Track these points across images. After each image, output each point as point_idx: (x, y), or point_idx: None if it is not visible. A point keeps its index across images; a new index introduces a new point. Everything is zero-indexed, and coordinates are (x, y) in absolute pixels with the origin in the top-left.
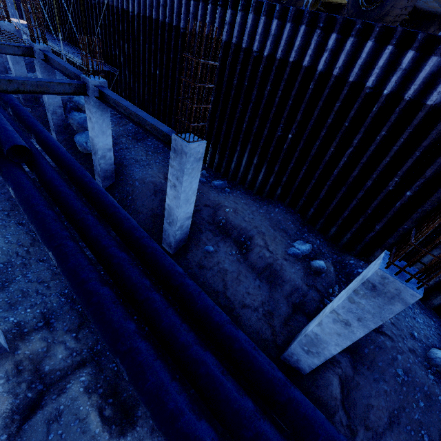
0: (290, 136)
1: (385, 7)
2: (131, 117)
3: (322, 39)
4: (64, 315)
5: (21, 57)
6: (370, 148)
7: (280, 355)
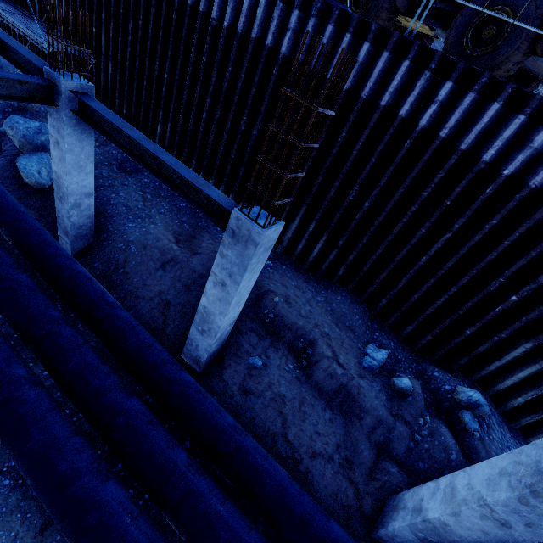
0: (367, 204)
1: (498, 56)
2: (144, 158)
3: (430, 85)
4: (10, 514)
5: None
6: (474, 237)
7: (370, 531)
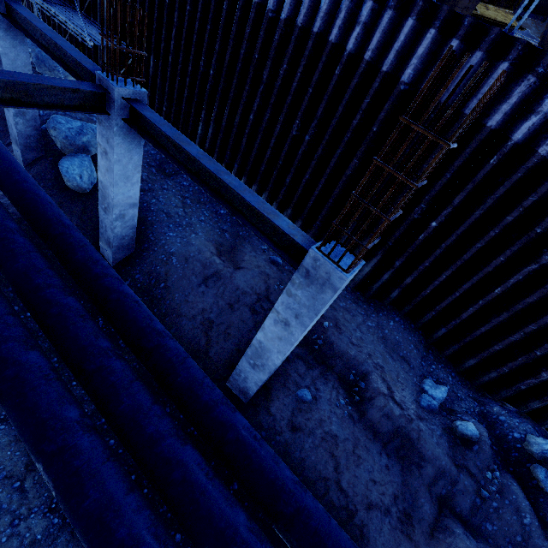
0: (434, 224)
1: None
2: (202, 176)
3: (532, 92)
4: None
5: None
6: None
7: None
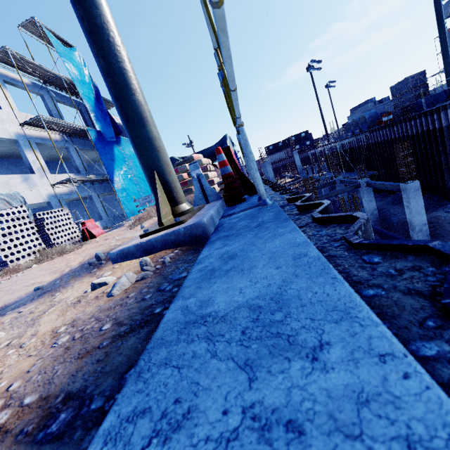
0: None
1: None
2: (382, 187)
3: None
4: None
5: (327, 188)
6: None
7: None
